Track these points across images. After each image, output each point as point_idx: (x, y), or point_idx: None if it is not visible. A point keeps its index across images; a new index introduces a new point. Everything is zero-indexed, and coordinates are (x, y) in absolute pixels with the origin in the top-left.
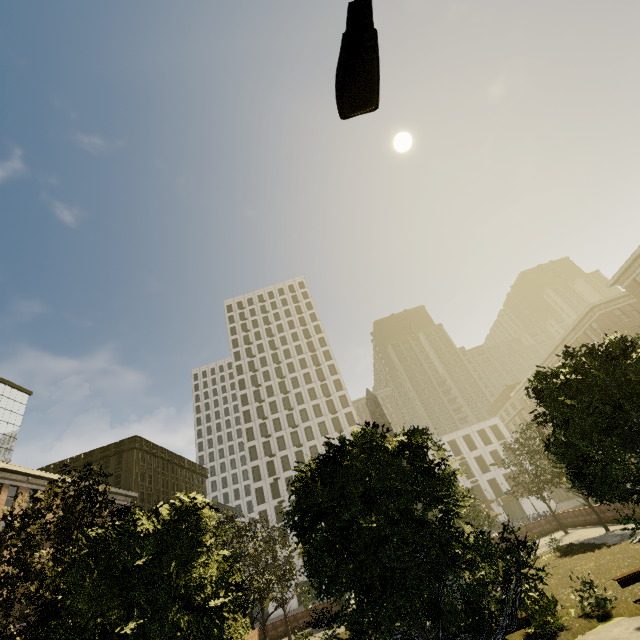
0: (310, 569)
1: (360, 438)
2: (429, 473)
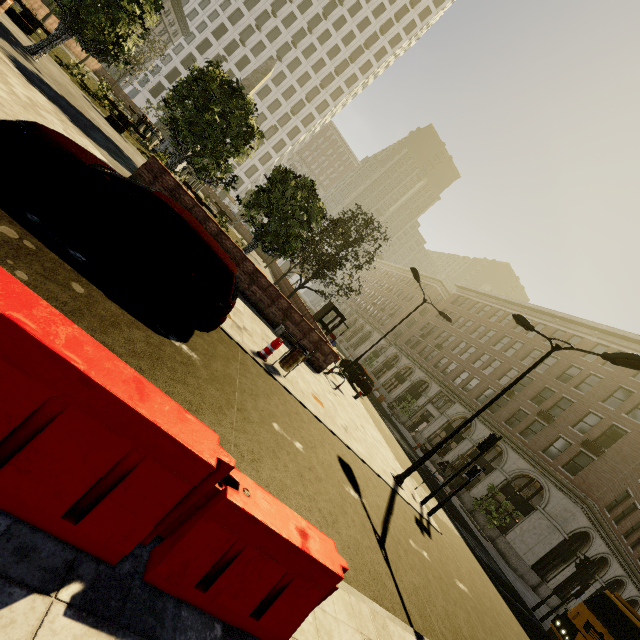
0: None
1: None
2: (135, 4)
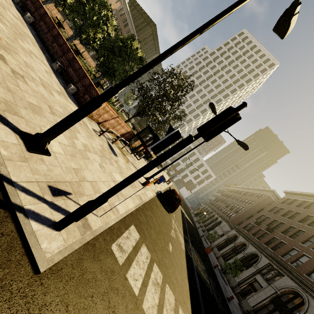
0: None
1: None
2: None
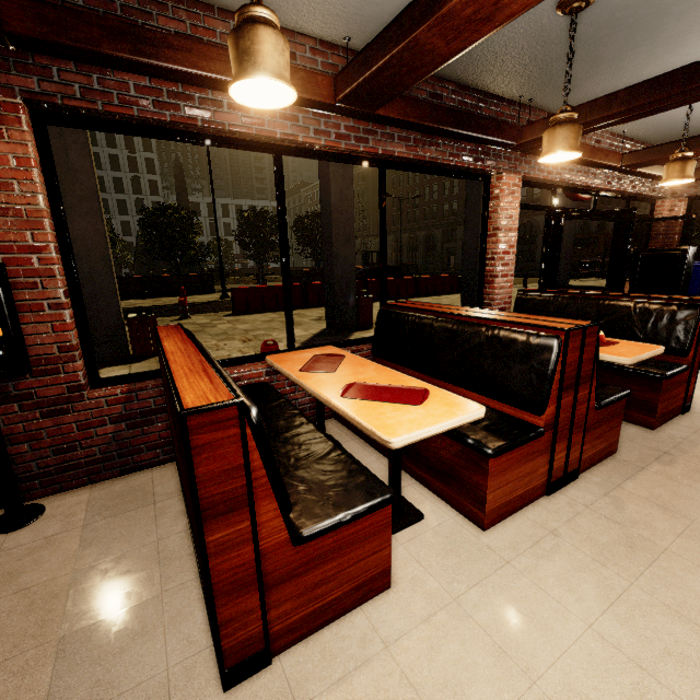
0: (143, 239)
1: (173, 208)
2: (193, 226)
